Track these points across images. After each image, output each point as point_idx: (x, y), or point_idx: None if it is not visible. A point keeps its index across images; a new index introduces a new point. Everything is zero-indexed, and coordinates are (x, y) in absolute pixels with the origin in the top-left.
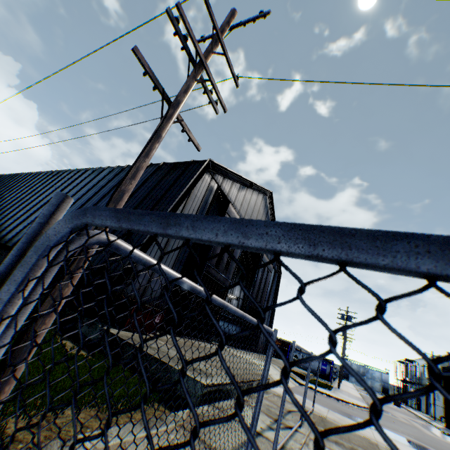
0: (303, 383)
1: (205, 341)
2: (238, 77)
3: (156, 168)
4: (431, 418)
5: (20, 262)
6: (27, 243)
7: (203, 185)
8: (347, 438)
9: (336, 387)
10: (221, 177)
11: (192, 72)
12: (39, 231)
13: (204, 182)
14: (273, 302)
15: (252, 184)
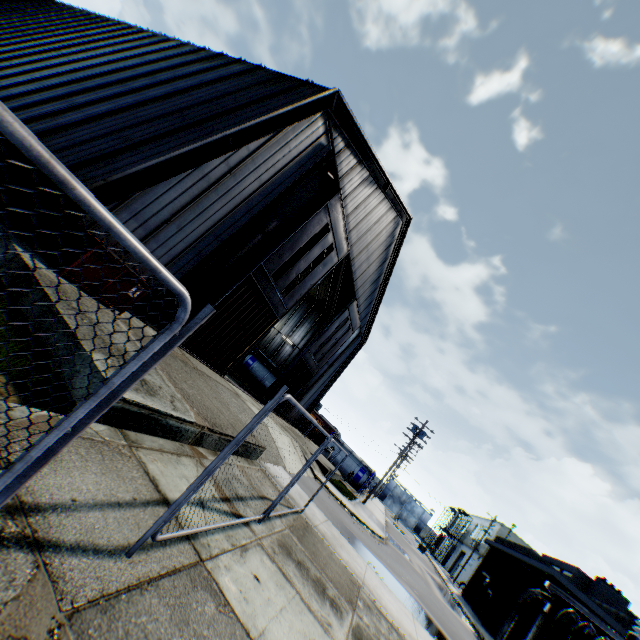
0: (320, 478)
1: (214, 369)
2: None
3: (247, 69)
4: (451, 578)
5: None
6: None
7: (308, 134)
8: (322, 564)
9: (361, 501)
10: (345, 141)
11: None
12: None
13: (313, 129)
14: (337, 372)
15: (388, 185)
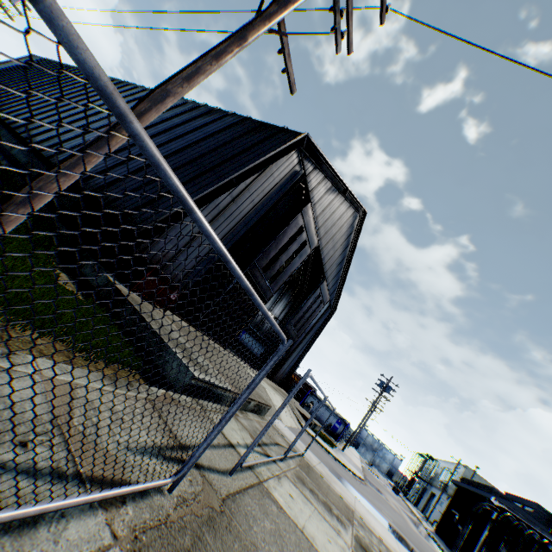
0: (307, 429)
1: (220, 344)
2: (388, 9)
3: (238, 120)
4: (424, 517)
5: None
6: None
7: (286, 165)
8: (325, 492)
9: (340, 449)
10: (313, 165)
11: None
12: None
13: (289, 162)
14: (313, 338)
15: (347, 191)
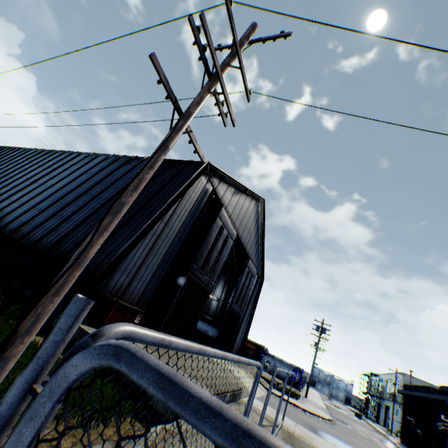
0: (273, 391)
1: None
2: (251, 92)
3: None
4: (388, 431)
5: (27, 396)
6: (37, 370)
7: (199, 187)
8: None
9: (303, 396)
10: (218, 180)
11: (207, 83)
12: (52, 353)
13: (200, 184)
14: (253, 307)
15: (247, 190)
